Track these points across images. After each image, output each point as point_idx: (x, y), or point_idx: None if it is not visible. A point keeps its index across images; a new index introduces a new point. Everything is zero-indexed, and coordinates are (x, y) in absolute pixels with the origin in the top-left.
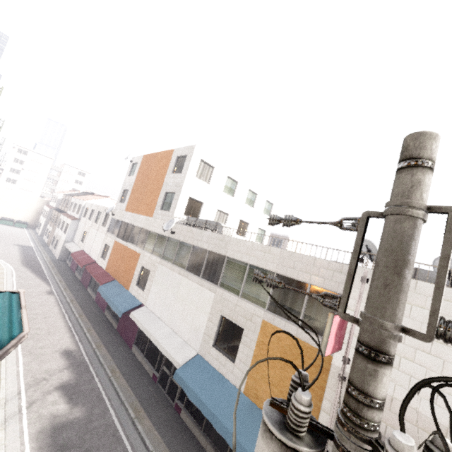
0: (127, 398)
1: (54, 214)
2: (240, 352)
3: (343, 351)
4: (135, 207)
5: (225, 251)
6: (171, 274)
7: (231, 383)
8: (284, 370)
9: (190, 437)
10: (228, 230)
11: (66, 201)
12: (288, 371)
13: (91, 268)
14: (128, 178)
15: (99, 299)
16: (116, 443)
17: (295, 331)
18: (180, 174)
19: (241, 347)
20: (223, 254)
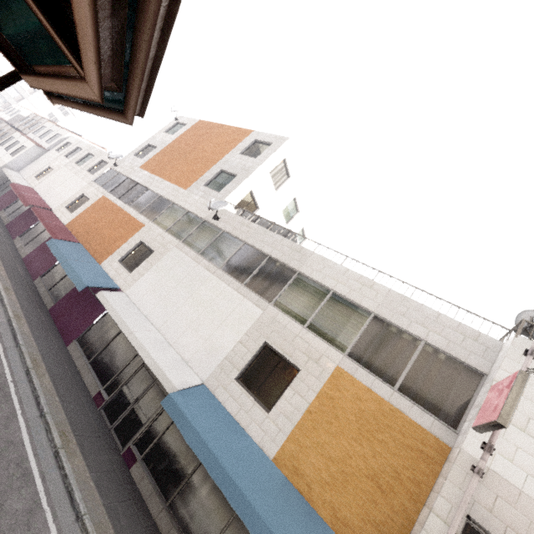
0: (52, 412)
1: (3, 127)
2: (285, 399)
3: (483, 435)
4: (160, 169)
5: (299, 264)
6: (192, 265)
7: (253, 440)
8: (357, 442)
9: (142, 510)
10: None
11: (32, 122)
12: (364, 445)
13: (43, 213)
14: (162, 134)
15: (33, 260)
16: (21, 481)
17: (389, 394)
18: (253, 159)
19: (289, 394)
20: (294, 268)
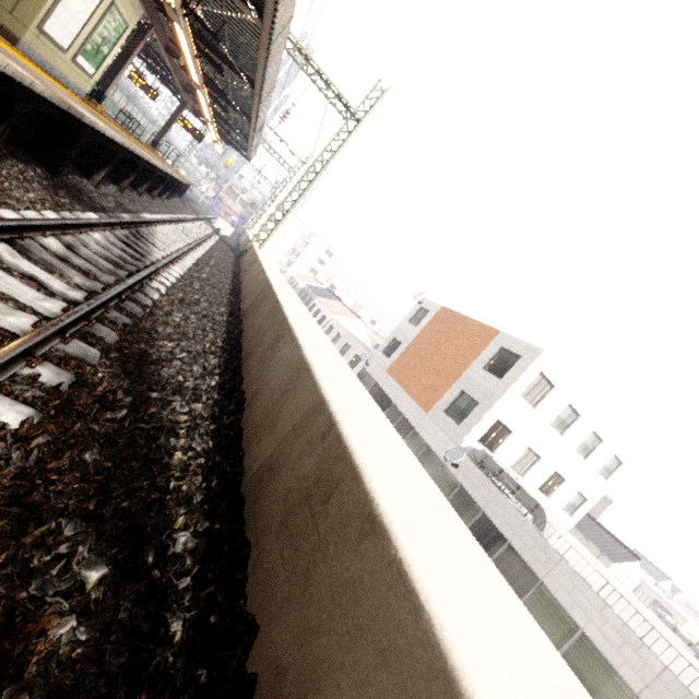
0: None
1: None
2: None
3: None
4: (404, 377)
5: (542, 571)
6: None
7: None
8: None
9: None
10: (552, 527)
11: (306, 296)
12: None
13: None
14: (406, 325)
15: None
16: None
17: None
18: (498, 380)
19: None
20: (536, 573)
